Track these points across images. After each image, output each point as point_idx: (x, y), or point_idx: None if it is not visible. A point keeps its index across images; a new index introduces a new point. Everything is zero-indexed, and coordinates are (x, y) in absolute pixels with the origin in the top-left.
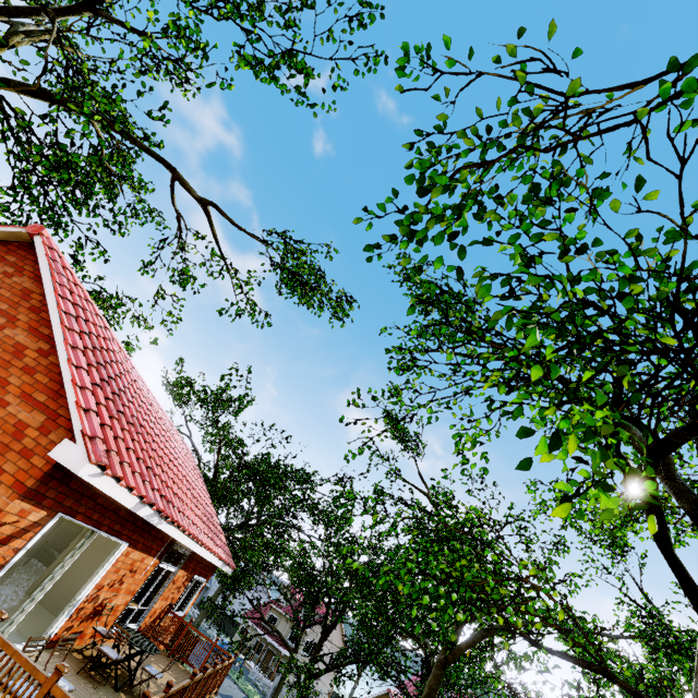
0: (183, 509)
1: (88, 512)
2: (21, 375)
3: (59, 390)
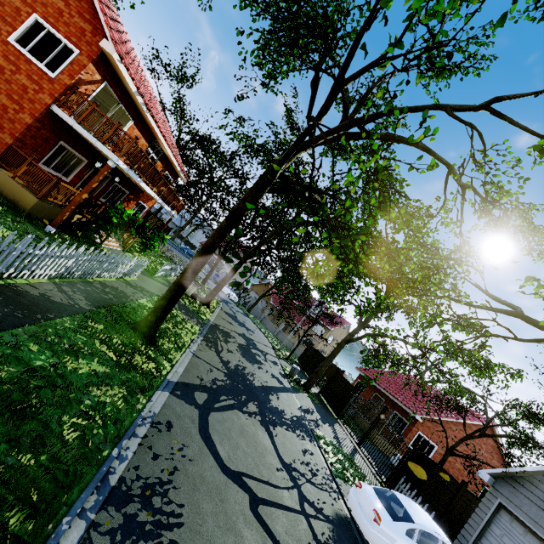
0: (158, 119)
1: (116, 89)
2: (74, 1)
3: (94, 15)
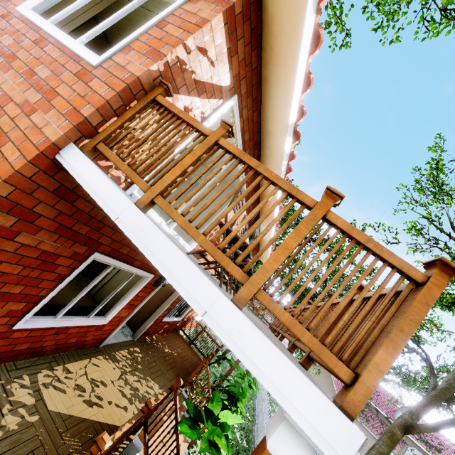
0: None
1: (245, 124)
2: None
3: None
